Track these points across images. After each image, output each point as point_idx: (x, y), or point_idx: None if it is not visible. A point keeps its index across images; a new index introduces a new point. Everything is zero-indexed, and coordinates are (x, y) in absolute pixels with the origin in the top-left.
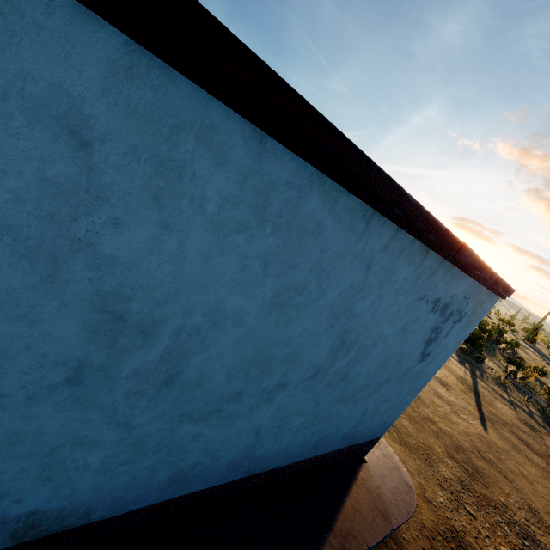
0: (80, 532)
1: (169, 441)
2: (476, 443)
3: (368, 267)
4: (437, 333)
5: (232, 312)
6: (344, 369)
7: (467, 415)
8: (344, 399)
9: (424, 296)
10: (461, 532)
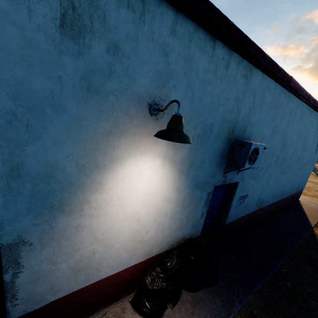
0: (262, 210)
1: (277, 180)
2: None
3: (310, 124)
4: None
5: (293, 141)
6: (302, 157)
7: None
8: (300, 169)
9: (317, 129)
10: None
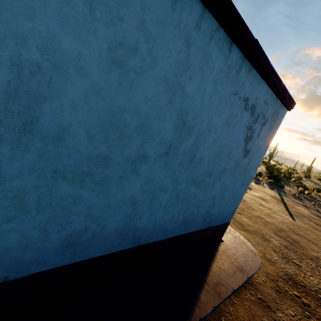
0: None
1: (50, 200)
2: (290, 226)
3: (187, 44)
4: (251, 132)
5: (71, 56)
6: (190, 151)
7: (281, 213)
8: (196, 181)
9: (236, 91)
10: (294, 275)
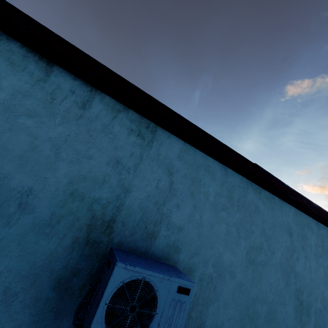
0: None
1: None
2: None
3: None
4: None
5: (327, 299)
6: None
7: None
8: None
9: None
10: None
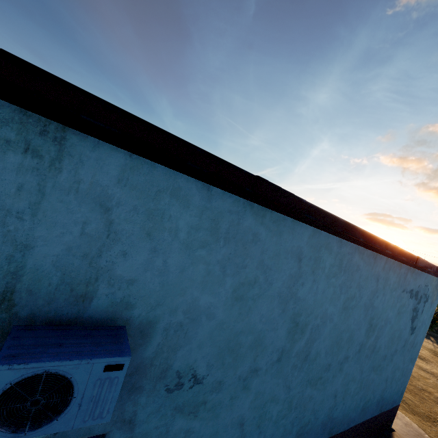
0: None
1: (301, 401)
2: None
3: (377, 280)
4: (416, 311)
5: (329, 315)
6: (372, 344)
7: None
8: (374, 367)
9: (404, 289)
10: None
